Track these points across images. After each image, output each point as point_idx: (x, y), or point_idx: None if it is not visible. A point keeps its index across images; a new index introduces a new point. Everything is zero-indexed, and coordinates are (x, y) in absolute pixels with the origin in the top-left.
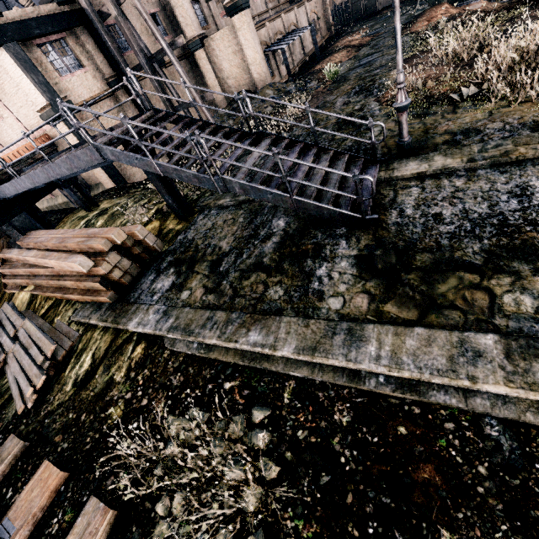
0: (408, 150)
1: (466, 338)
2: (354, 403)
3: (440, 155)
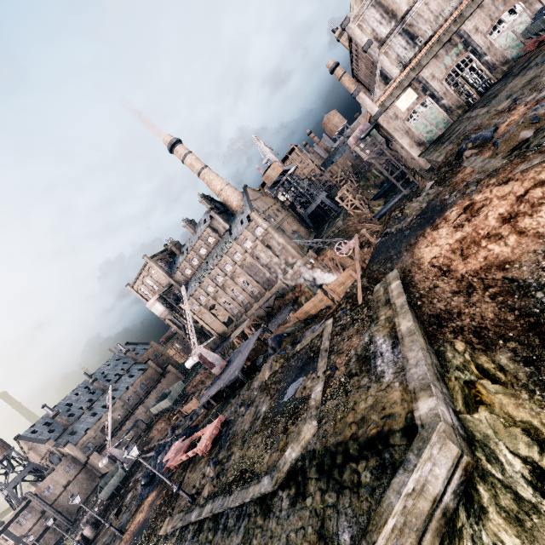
0: None
1: None
2: None
3: None
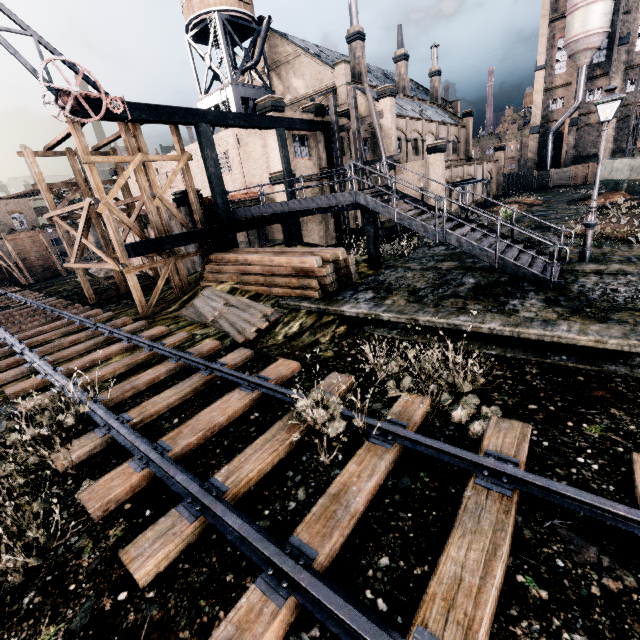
0: (589, 258)
1: (636, 328)
2: (541, 366)
3: (616, 264)
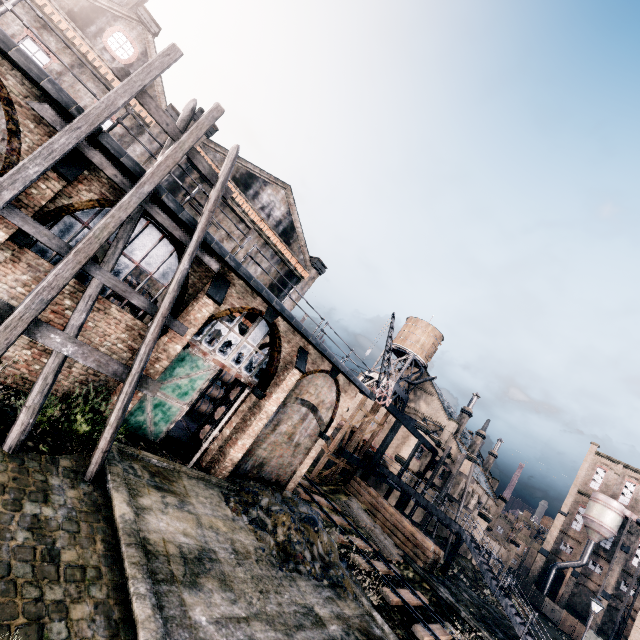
0: None
1: None
2: None
3: None
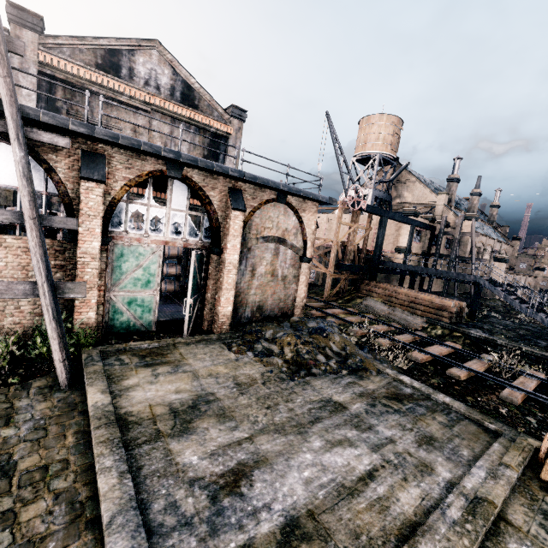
0: None
1: None
2: None
3: None
